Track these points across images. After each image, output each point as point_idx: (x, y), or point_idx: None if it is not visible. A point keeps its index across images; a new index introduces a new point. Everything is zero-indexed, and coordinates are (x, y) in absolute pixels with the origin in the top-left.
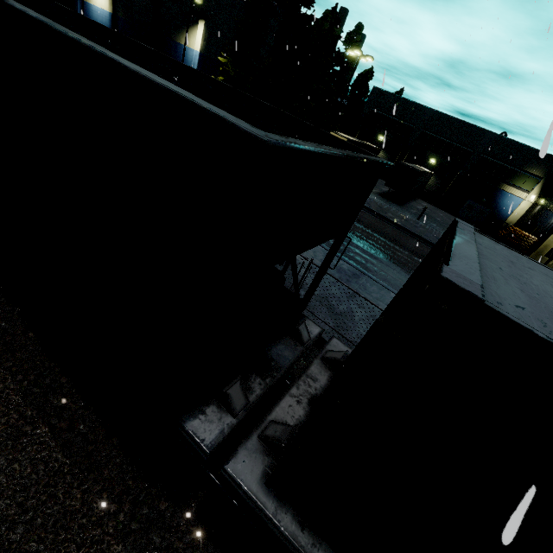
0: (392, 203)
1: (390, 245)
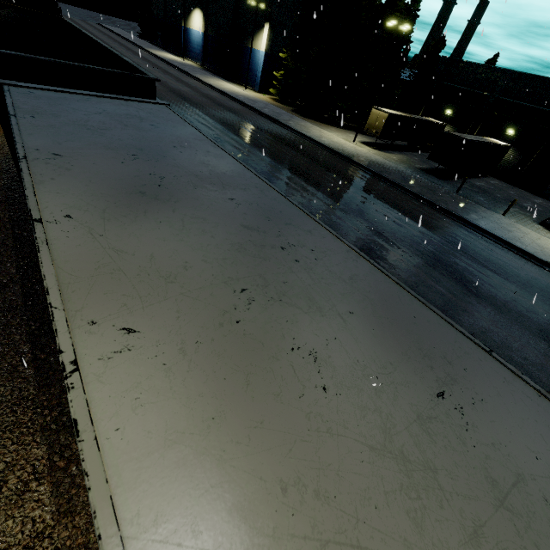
0: (433, 177)
1: (378, 206)
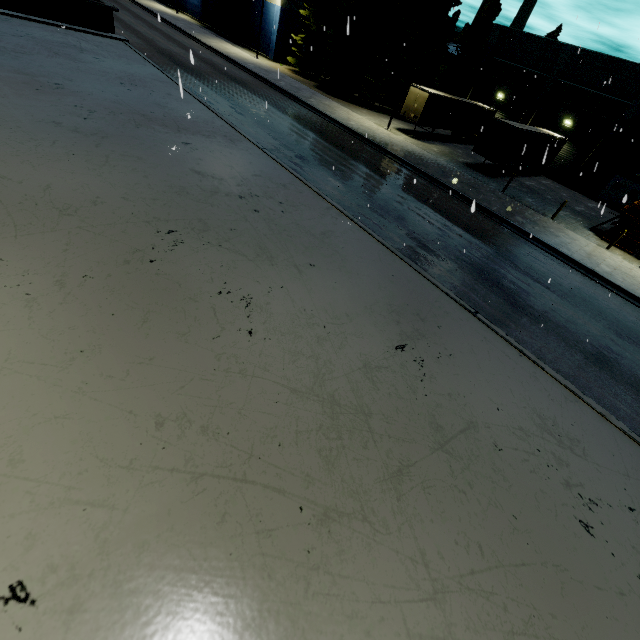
0: (478, 173)
1: (411, 203)
